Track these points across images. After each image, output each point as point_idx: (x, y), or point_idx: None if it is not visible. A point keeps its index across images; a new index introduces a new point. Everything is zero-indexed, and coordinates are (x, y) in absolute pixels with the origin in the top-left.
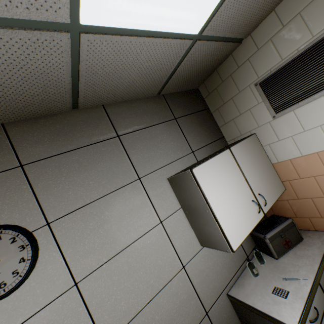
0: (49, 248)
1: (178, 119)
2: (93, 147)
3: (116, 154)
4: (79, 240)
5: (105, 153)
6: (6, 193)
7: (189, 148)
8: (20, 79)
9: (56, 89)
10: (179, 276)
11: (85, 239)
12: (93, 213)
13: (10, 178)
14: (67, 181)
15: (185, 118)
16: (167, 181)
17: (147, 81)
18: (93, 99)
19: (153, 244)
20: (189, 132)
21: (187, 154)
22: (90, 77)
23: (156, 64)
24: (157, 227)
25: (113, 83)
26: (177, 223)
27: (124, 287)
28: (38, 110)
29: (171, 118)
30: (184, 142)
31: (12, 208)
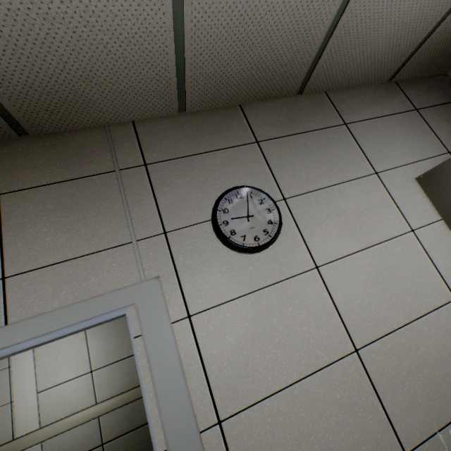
0: (287, 223)
1: (421, 111)
2: (319, 133)
3: (344, 142)
4: (315, 223)
5: (332, 140)
6: (247, 164)
7: (442, 147)
8: (286, 38)
9: (302, 57)
10: (450, 309)
11: (321, 224)
12: (327, 200)
13: (249, 152)
14: (297, 163)
15: (430, 109)
16: (414, 183)
17: (389, 51)
18: (322, 80)
19: (404, 254)
20: (438, 127)
21: (440, 154)
22: (338, 40)
23: (414, 19)
24: (407, 235)
25: (353, 53)
26: (437, 238)
27: (372, 292)
28: (272, 90)
29: (409, 109)
30: (433, 139)
31: (253, 178)
